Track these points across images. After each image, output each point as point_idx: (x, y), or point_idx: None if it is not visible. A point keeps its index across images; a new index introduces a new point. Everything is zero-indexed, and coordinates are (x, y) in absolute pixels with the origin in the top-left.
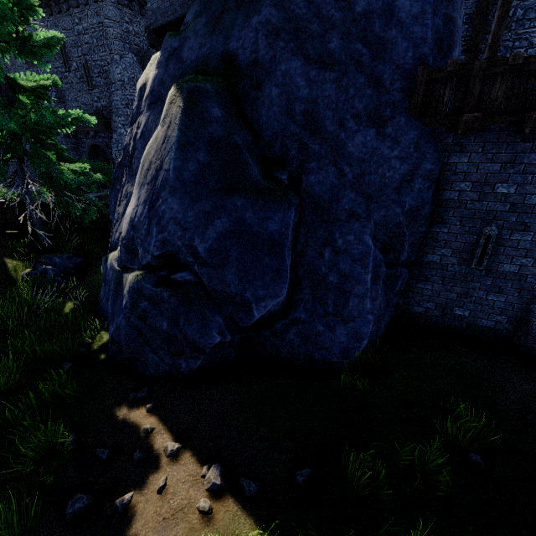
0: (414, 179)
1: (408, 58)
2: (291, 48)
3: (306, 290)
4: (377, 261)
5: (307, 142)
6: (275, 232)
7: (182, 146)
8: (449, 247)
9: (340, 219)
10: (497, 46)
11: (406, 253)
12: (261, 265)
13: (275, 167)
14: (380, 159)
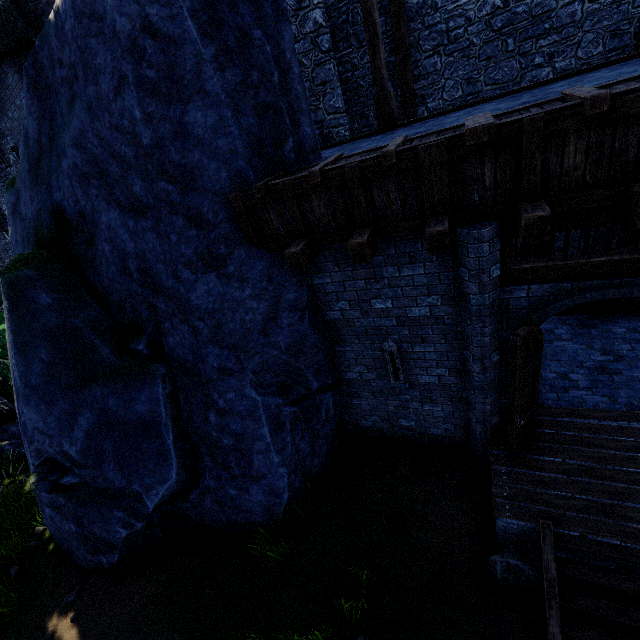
0: (279, 315)
1: (223, 180)
2: (103, 195)
3: (206, 457)
4: (272, 409)
5: (153, 302)
6: (145, 413)
7: (20, 349)
8: (361, 364)
9: (212, 378)
10: (381, 78)
11: (315, 382)
12: (141, 452)
13: (130, 337)
14: (233, 304)
